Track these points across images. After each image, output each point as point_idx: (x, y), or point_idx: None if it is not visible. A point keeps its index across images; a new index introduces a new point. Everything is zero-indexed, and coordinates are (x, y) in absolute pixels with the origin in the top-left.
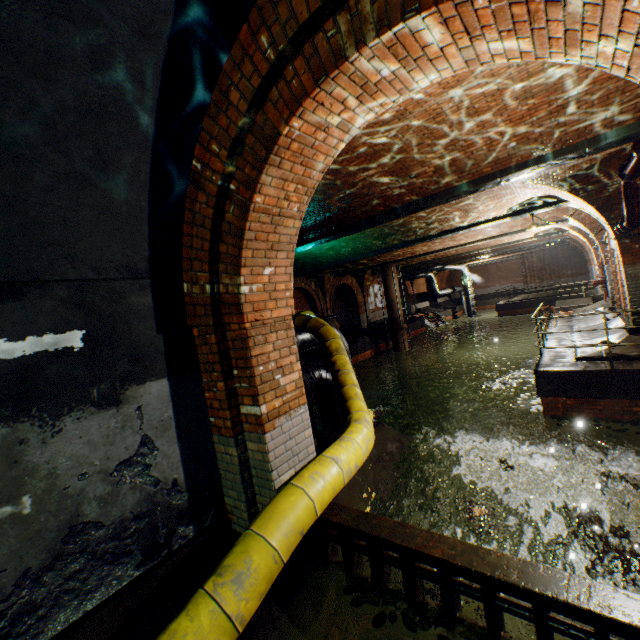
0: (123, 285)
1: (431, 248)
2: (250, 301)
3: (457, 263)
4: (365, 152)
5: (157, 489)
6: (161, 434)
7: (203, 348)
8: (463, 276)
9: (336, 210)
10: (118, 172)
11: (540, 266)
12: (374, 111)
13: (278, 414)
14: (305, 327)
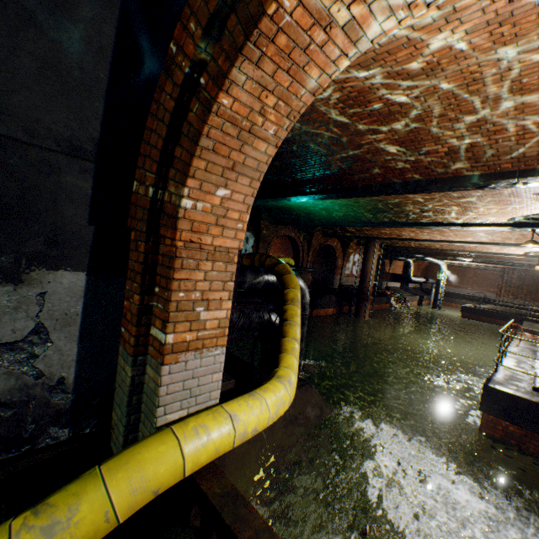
0: (60, 160)
1: (418, 236)
2: (190, 218)
3: (438, 257)
4: (379, 110)
5: (38, 382)
6: (60, 327)
7: (134, 254)
8: (440, 271)
9: (335, 169)
10: (73, 24)
11: (518, 284)
12: (397, 16)
13: (186, 348)
14: (272, 269)
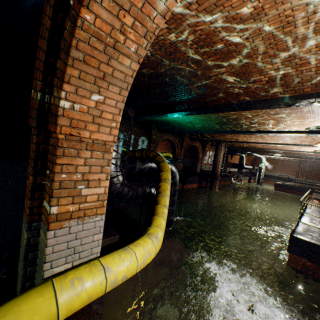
0: None
1: (248, 140)
2: (69, 116)
3: (260, 153)
4: (221, 49)
5: None
6: None
7: (32, 145)
8: (261, 161)
9: (194, 94)
10: None
11: (309, 170)
12: None
13: (70, 217)
14: (154, 159)
